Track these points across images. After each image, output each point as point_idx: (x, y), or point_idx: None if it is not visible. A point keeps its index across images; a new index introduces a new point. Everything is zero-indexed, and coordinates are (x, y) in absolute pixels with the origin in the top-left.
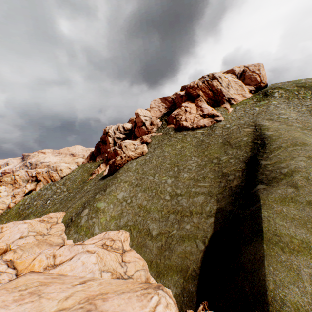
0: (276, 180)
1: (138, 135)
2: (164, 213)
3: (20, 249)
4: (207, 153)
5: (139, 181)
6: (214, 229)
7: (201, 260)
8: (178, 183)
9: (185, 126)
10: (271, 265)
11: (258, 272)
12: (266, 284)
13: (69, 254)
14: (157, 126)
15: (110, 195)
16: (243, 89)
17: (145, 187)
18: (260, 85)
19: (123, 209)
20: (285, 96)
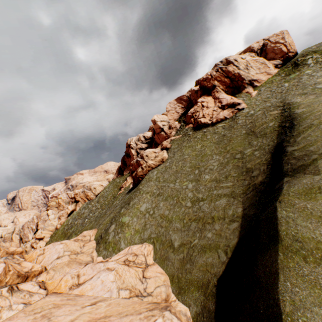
0: (303, 169)
1: (158, 142)
2: (185, 222)
3: (52, 269)
4: (230, 148)
5: (160, 190)
6: (237, 236)
7: (221, 273)
8: (199, 186)
9: (203, 123)
10: (290, 281)
11: (273, 291)
12: (282, 307)
13: (92, 272)
14: (175, 128)
15: (133, 208)
16: (266, 66)
17: (166, 195)
18: (288, 55)
19: (146, 222)
20: (321, 60)
